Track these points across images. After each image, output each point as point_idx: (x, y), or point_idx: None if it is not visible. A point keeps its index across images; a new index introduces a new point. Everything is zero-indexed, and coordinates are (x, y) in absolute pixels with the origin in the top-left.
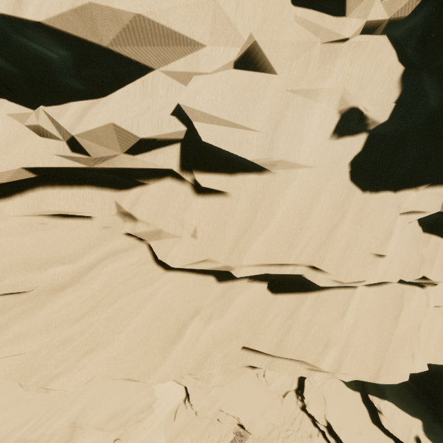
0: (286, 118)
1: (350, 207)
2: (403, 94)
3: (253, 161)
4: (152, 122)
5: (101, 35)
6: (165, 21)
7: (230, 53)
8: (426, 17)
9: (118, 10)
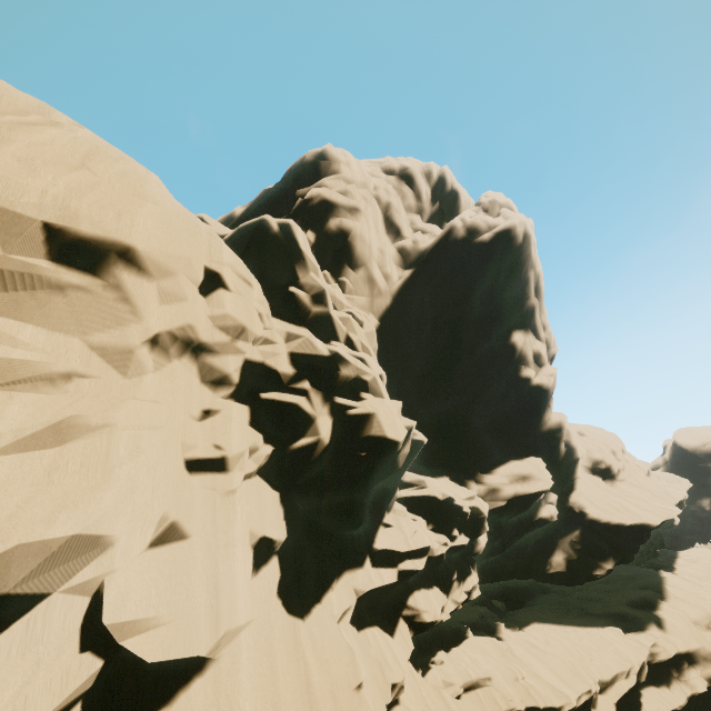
0: (221, 576)
1: (304, 646)
2: (286, 510)
3: (204, 654)
4: (52, 685)
5: (8, 579)
6: (95, 529)
7: (148, 533)
8: (276, 459)
9: (51, 539)
